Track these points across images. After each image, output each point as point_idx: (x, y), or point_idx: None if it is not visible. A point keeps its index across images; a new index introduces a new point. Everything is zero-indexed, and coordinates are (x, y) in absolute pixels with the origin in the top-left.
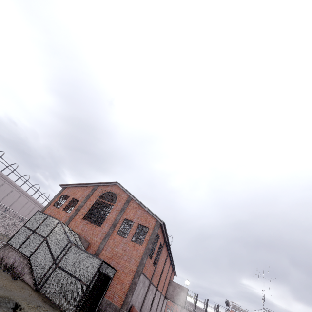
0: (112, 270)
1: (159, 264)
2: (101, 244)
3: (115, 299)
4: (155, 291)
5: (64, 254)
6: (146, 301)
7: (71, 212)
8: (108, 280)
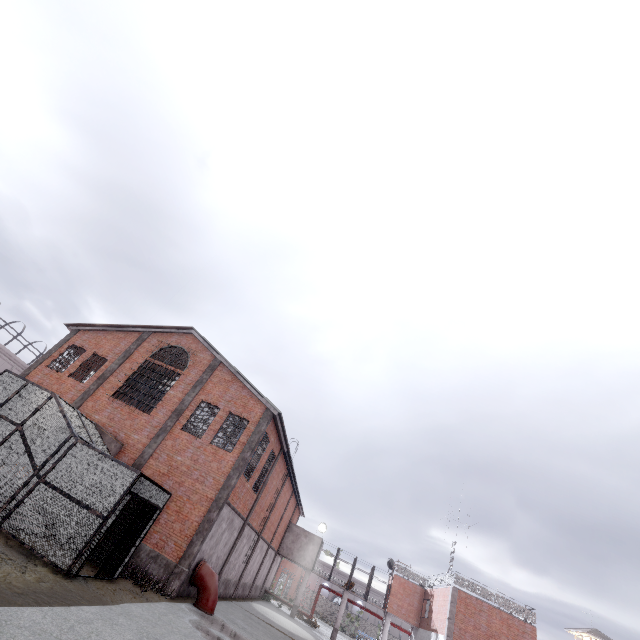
0: (161, 494)
1: (267, 491)
2: (148, 447)
3: (168, 548)
4: (257, 539)
5: (58, 459)
6: (234, 555)
7: (88, 382)
8: (153, 511)
